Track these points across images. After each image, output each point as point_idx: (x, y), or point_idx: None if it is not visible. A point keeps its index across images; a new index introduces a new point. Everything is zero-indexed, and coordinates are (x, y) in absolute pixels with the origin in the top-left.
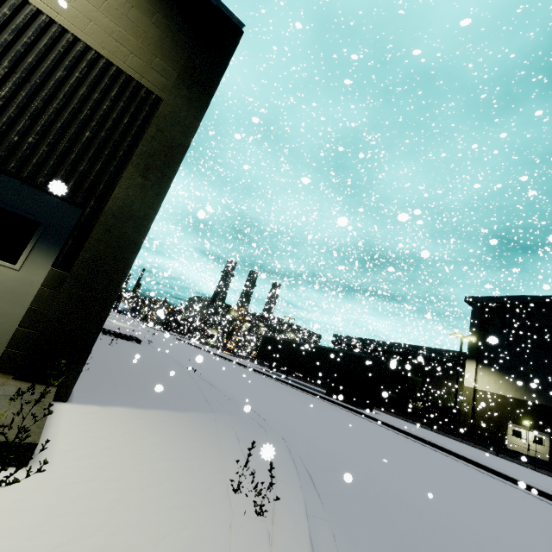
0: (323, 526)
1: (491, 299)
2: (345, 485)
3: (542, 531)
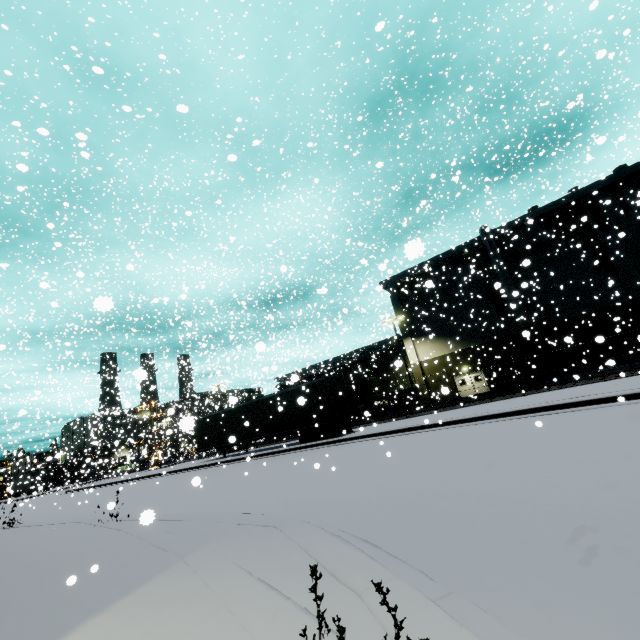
0: (459, 606)
1: (400, 277)
2: (409, 523)
3: (556, 439)
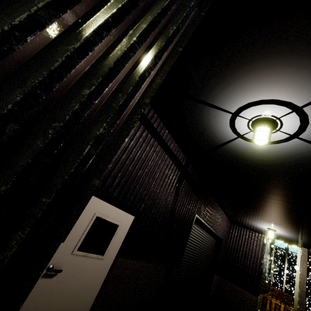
0: None
1: None
2: None
3: None
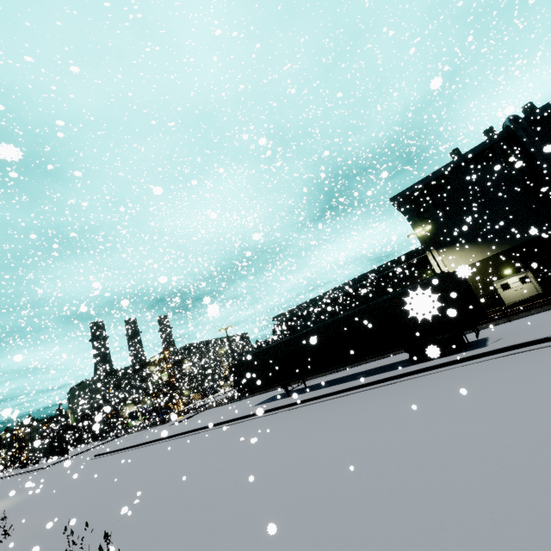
0: None
1: (413, 188)
2: None
3: None
